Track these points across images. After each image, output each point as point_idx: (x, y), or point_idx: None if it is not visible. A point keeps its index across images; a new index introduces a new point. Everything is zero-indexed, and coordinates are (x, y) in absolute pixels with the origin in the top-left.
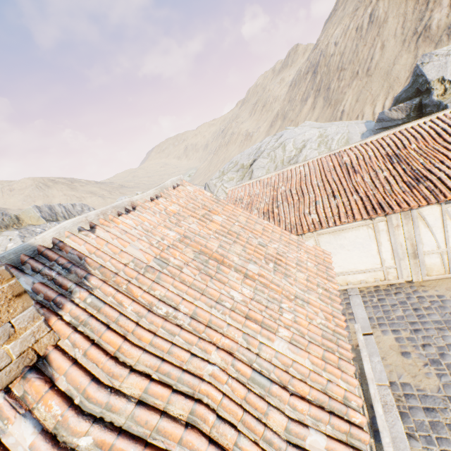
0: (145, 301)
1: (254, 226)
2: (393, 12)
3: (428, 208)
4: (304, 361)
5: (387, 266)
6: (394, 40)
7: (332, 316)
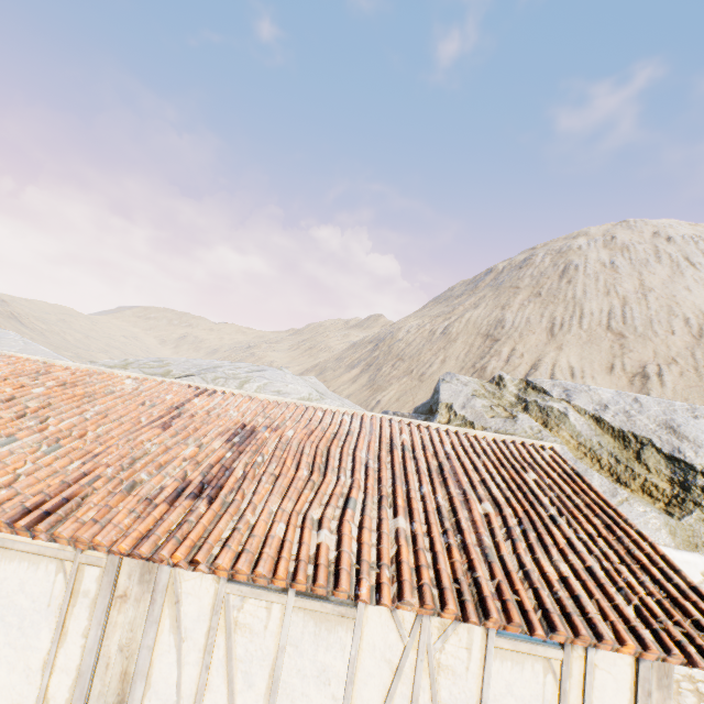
0: None
1: None
2: (464, 337)
3: (196, 576)
4: None
5: None
6: (456, 362)
7: None
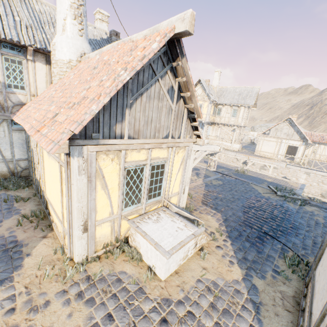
0: None
1: None
2: None
3: (322, 145)
4: None
5: (308, 154)
6: None
7: None
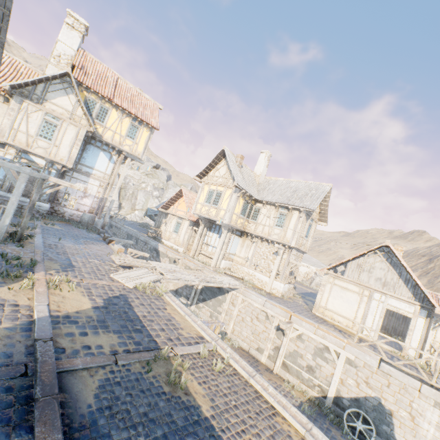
0: None
1: None
2: None
3: None
4: None
5: (436, 340)
6: None
7: None
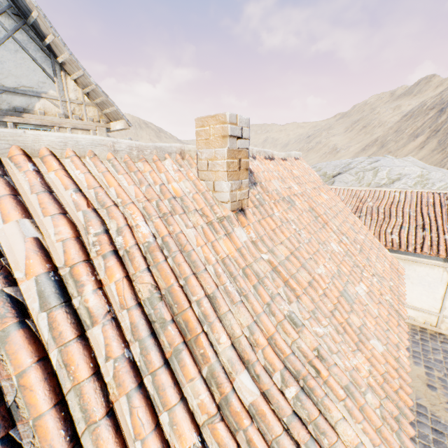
0: (283, 216)
1: (347, 215)
2: None
3: None
4: (373, 310)
5: (445, 315)
6: None
7: (398, 302)
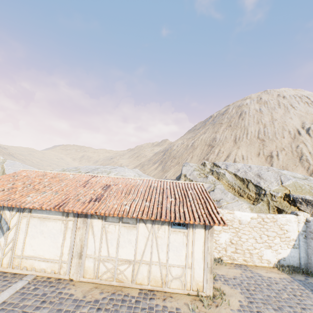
0: None
1: None
2: (200, 146)
3: (97, 221)
4: None
5: (63, 260)
6: (197, 157)
7: None
